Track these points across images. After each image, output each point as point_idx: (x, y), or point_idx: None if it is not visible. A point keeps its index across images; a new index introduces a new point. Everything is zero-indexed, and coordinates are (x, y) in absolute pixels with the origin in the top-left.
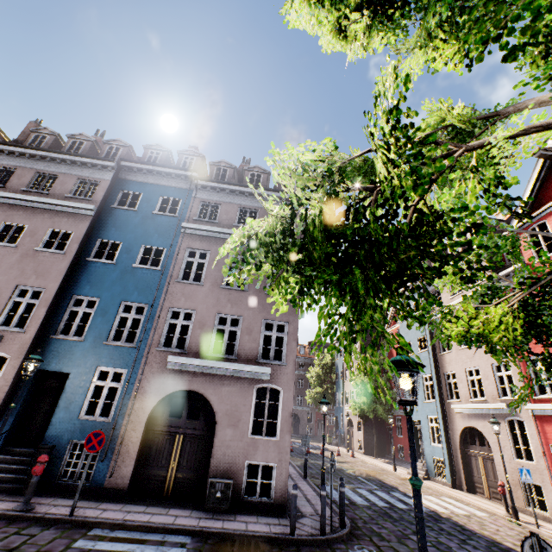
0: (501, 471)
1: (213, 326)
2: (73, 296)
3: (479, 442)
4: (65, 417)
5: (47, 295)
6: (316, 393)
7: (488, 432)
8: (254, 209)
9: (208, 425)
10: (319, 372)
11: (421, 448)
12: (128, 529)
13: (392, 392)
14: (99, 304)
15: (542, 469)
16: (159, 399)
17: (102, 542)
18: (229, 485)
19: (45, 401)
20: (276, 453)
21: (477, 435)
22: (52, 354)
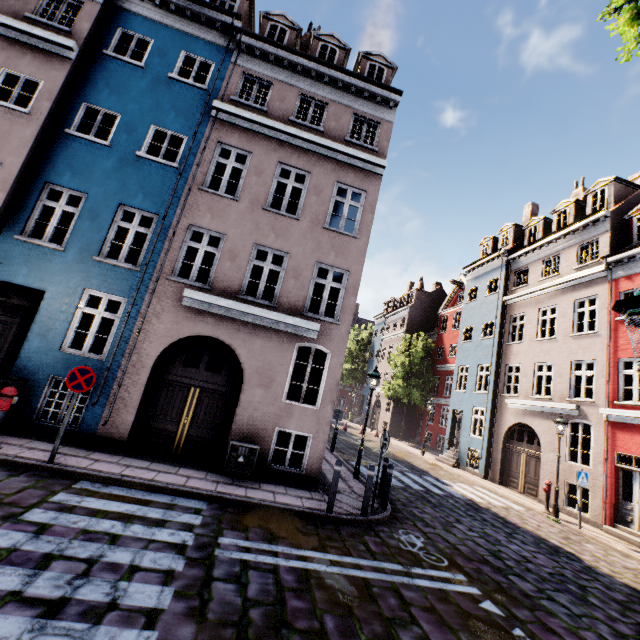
0: (546, 470)
1: (248, 260)
2: (46, 184)
3: (527, 439)
4: (41, 347)
5: (4, 174)
6: (345, 370)
7: (543, 431)
8: (322, 101)
9: (232, 382)
10: (352, 348)
11: (456, 438)
12: (126, 485)
13: (432, 379)
14: (86, 203)
15: (598, 475)
16: (170, 342)
17: (91, 498)
18: (255, 451)
19: (12, 323)
20: (314, 423)
21: (527, 432)
22: (18, 261)
